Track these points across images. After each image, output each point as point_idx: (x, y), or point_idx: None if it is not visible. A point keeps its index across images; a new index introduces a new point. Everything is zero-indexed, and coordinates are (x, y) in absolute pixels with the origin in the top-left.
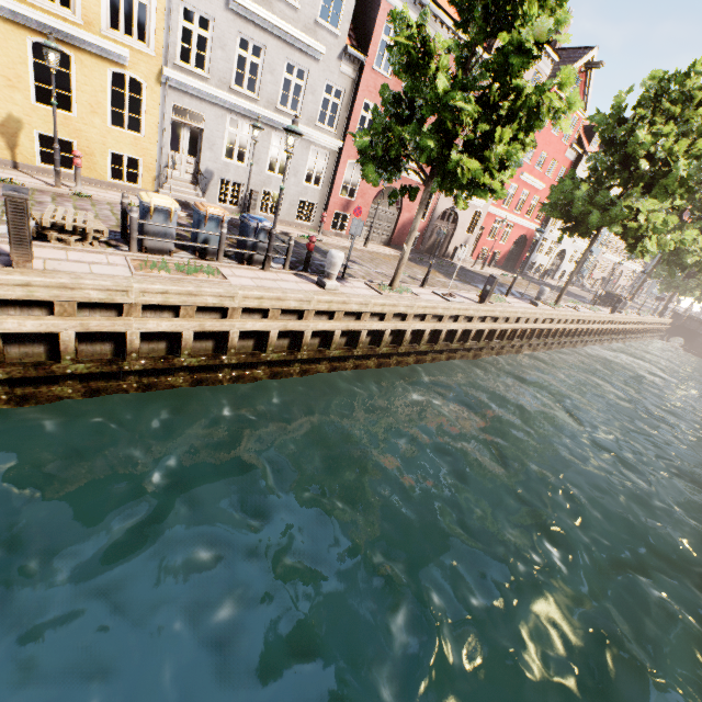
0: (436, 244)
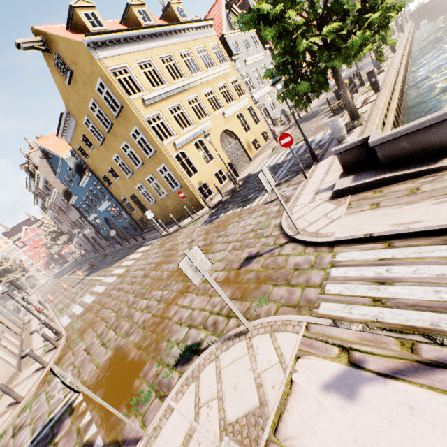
0: None
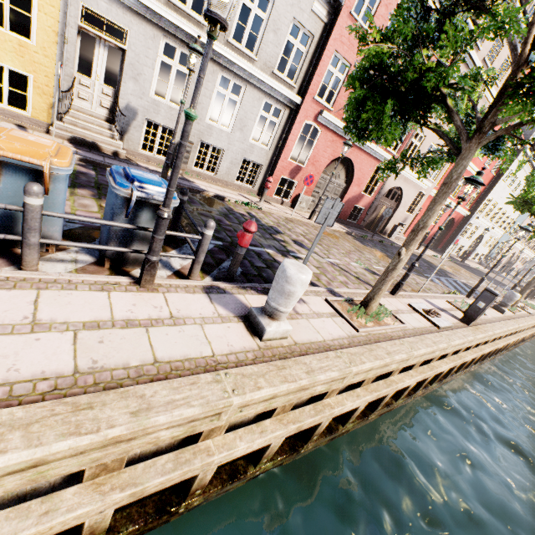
0: (376, 219)
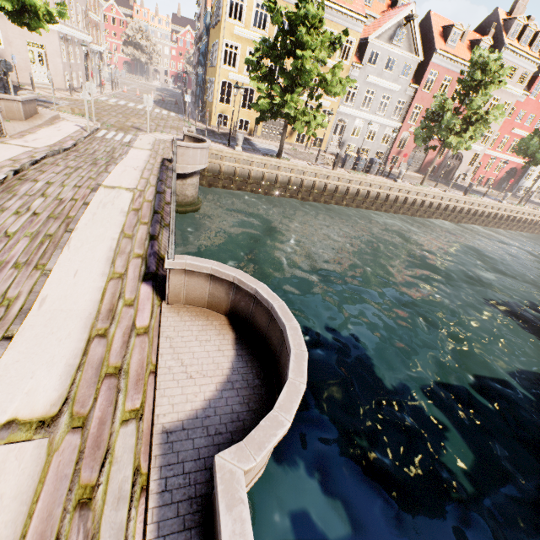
0: (446, 172)
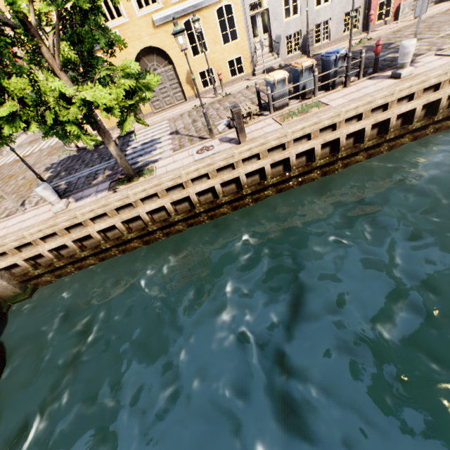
0: None
